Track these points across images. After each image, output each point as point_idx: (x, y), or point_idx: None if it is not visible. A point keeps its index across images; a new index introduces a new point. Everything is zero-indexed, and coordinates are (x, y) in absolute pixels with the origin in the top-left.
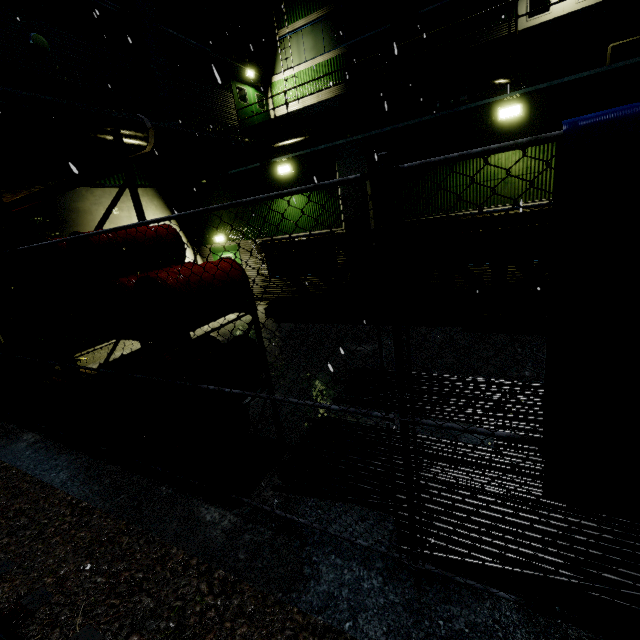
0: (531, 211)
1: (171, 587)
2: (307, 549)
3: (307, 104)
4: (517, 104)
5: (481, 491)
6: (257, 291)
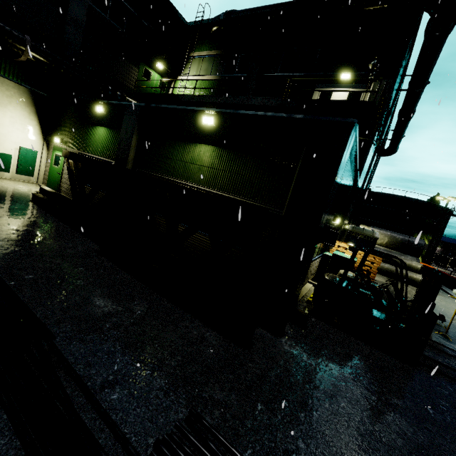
0: (181, 185)
1: None
2: None
3: None
4: (212, 117)
5: None
6: (65, 186)
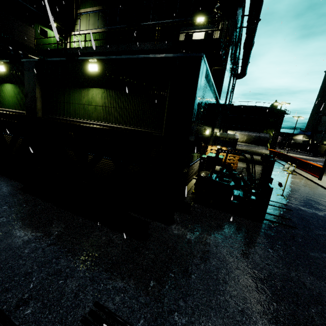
0: (80, 125)
1: None
2: None
3: None
4: (95, 64)
5: None
6: None
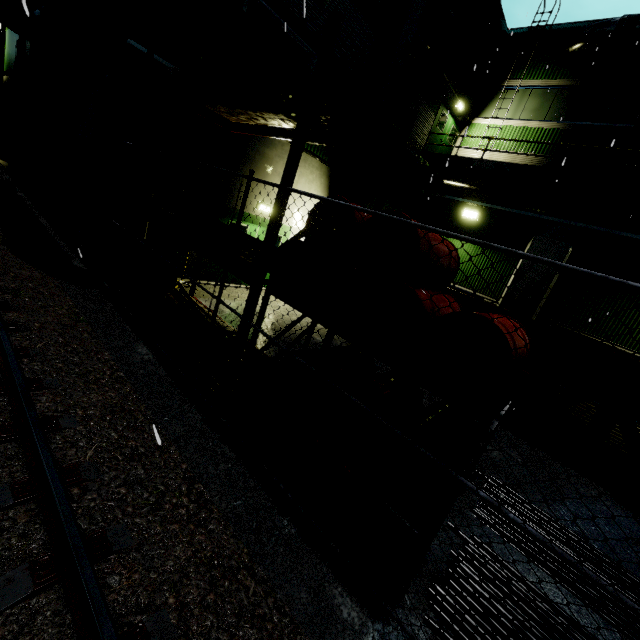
0: None
1: None
2: None
3: (496, 158)
4: None
5: None
6: None
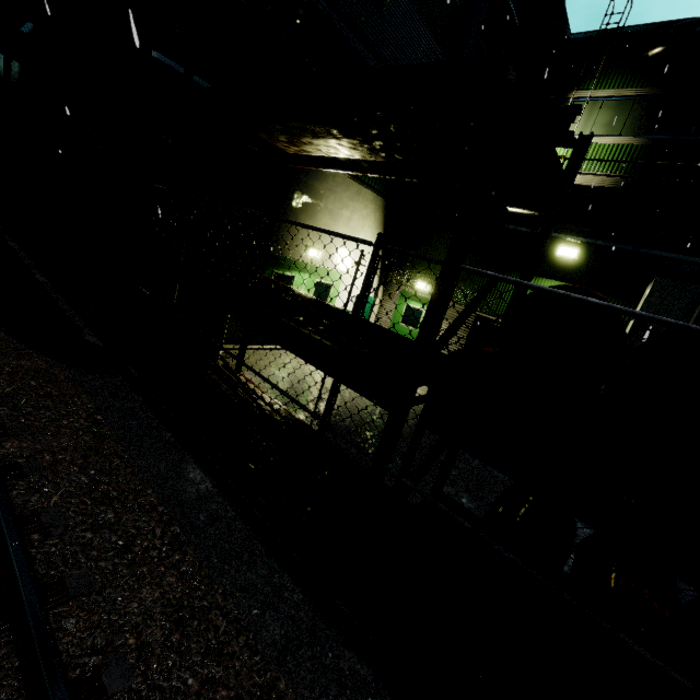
0: None
1: None
2: None
3: None
4: None
5: None
6: None
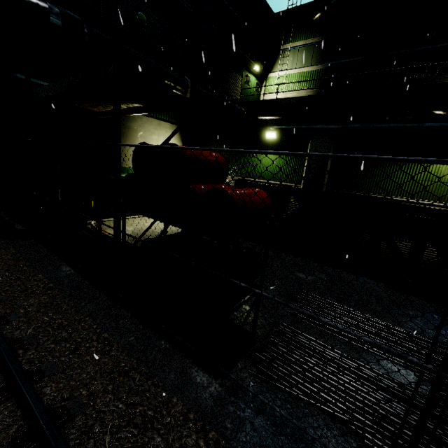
0: None
1: (176, 433)
2: (283, 438)
3: (288, 96)
4: None
5: (440, 441)
6: None
